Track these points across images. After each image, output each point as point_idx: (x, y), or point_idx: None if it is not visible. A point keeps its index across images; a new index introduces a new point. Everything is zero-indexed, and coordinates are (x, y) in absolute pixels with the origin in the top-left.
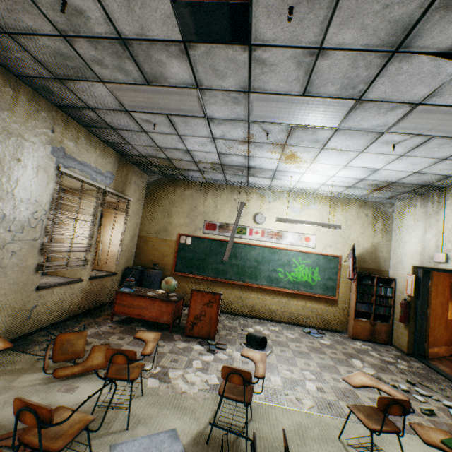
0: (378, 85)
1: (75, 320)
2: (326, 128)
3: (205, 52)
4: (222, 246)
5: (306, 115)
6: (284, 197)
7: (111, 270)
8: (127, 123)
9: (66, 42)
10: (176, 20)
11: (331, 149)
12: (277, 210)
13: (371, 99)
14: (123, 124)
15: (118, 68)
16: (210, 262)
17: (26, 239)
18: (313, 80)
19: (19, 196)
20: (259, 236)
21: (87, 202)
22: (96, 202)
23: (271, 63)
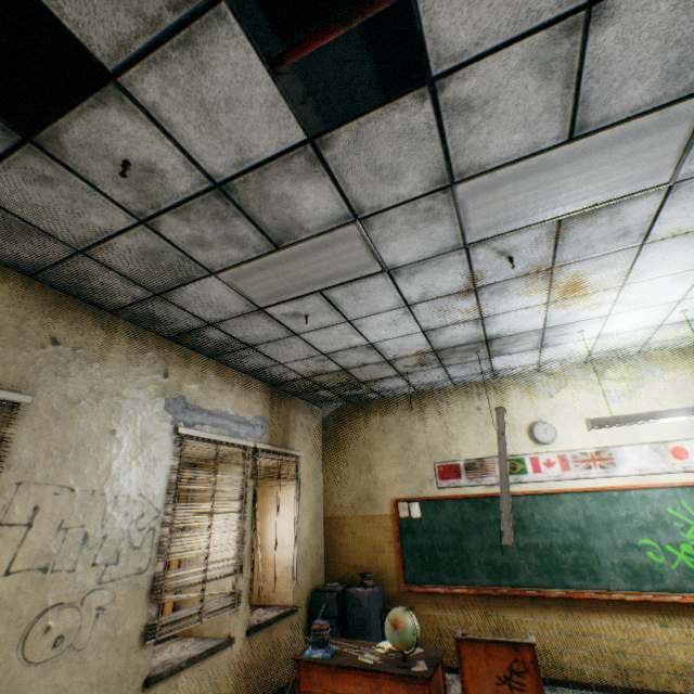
0: None
1: None
2: (642, 192)
3: (351, 141)
4: (485, 507)
5: (586, 183)
6: (577, 377)
7: (286, 602)
8: (266, 329)
9: (149, 231)
10: (287, 103)
11: (664, 238)
12: (573, 407)
13: None
14: (262, 333)
15: (227, 241)
16: (470, 549)
17: (124, 574)
18: (588, 91)
19: (112, 494)
20: (557, 469)
21: (228, 476)
22: (242, 473)
23: (483, 100)
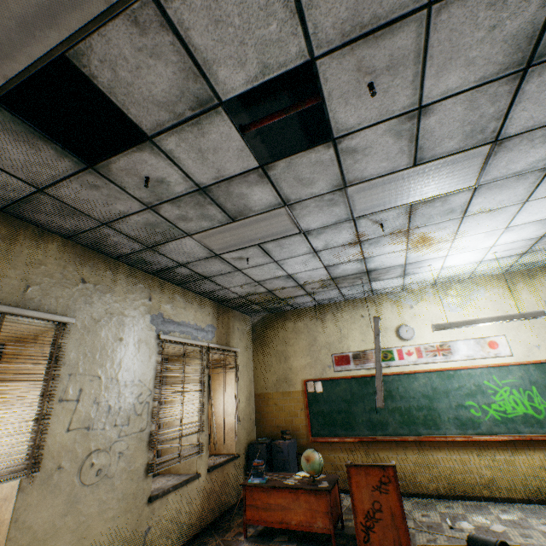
0: (518, 114)
1: (199, 543)
2: (459, 190)
3: (286, 167)
4: (366, 384)
5: (425, 186)
6: (429, 294)
7: (231, 452)
8: (219, 267)
9: (152, 212)
10: (249, 149)
11: (476, 213)
12: (426, 315)
13: (514, 134)
14: (216, 270)
15: (202, 217)
16: (356, 412)
17: (133, 431)
18: (422, 143)
19: (123, 380)
20: (414, 357)
21: (192, 367)
22: (201, 364)
23: (363, 148)
